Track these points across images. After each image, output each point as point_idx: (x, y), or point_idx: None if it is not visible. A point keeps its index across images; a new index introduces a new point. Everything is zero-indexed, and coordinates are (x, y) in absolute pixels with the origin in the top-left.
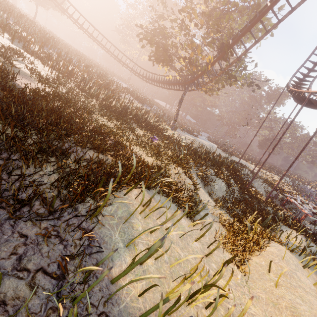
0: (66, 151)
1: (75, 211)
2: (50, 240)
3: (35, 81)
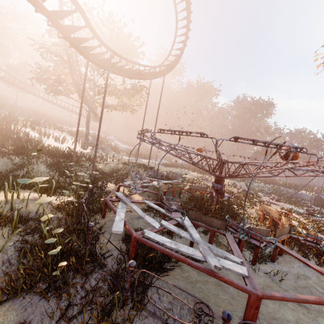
0: None
1: None
2: None
3: None
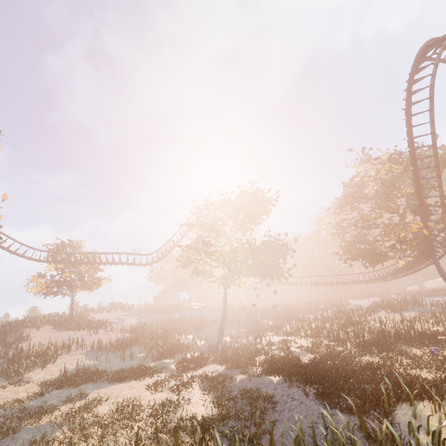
0: (353, 387)
1: (377, 413)
2: (371, 421)
3: (307, 354)
